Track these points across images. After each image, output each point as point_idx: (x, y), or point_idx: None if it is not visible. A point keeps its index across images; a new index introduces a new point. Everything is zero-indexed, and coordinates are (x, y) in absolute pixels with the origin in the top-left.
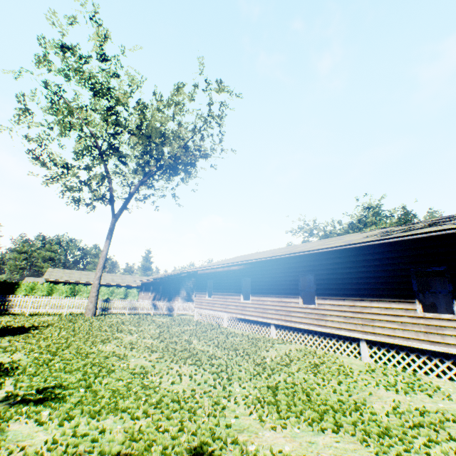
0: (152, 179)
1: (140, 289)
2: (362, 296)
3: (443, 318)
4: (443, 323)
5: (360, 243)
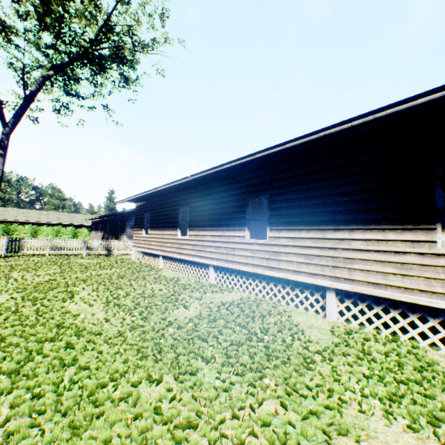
0: (68, 79)
1: (91, 229)
2: (338, 223)
3: None
4: None
5: (352, 120)
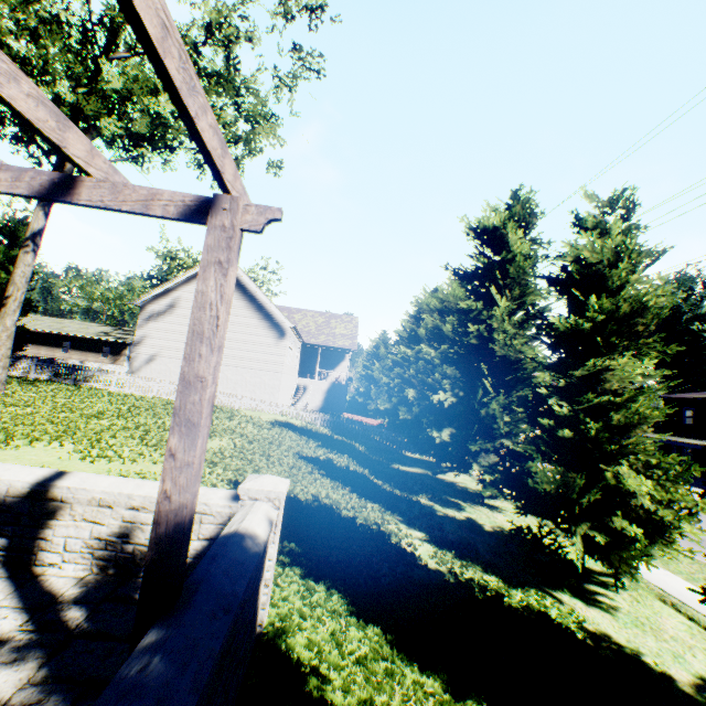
0: None
1: None
2: (88, 352)
3: (106, 359)
4: (106, 360)
5: (91, 337)
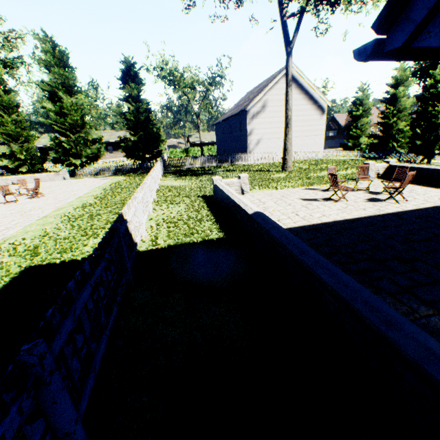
0: None
1: None
2: None
3: None
4: None
5: None
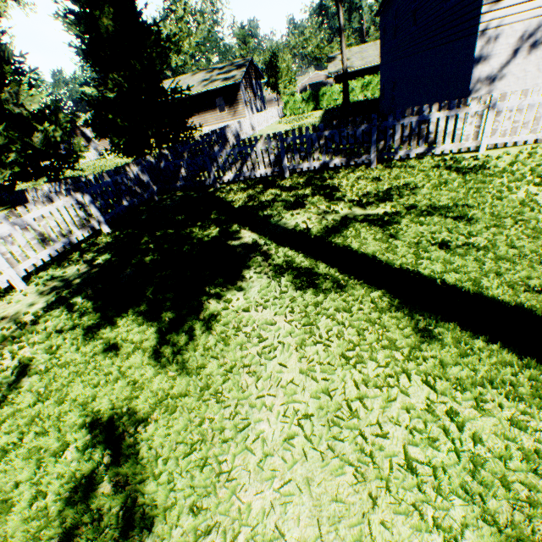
0: None
1: None
2: (203, 113)
3: (224, 114)
4: (224, 116)
5: (198, 92)
